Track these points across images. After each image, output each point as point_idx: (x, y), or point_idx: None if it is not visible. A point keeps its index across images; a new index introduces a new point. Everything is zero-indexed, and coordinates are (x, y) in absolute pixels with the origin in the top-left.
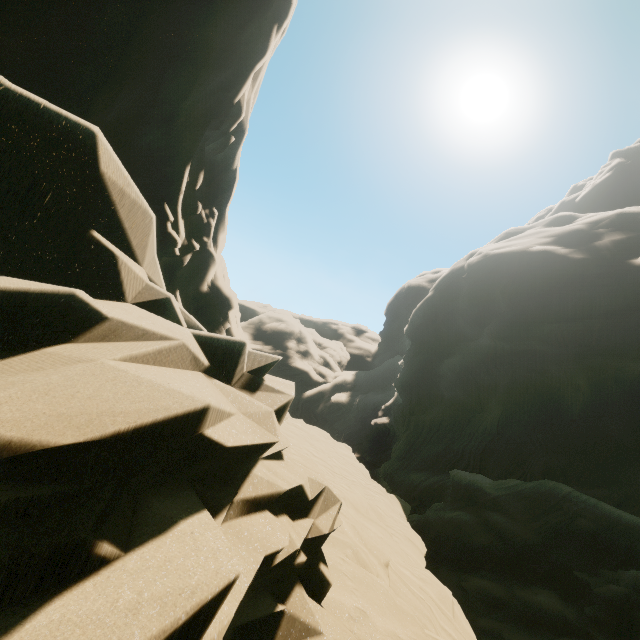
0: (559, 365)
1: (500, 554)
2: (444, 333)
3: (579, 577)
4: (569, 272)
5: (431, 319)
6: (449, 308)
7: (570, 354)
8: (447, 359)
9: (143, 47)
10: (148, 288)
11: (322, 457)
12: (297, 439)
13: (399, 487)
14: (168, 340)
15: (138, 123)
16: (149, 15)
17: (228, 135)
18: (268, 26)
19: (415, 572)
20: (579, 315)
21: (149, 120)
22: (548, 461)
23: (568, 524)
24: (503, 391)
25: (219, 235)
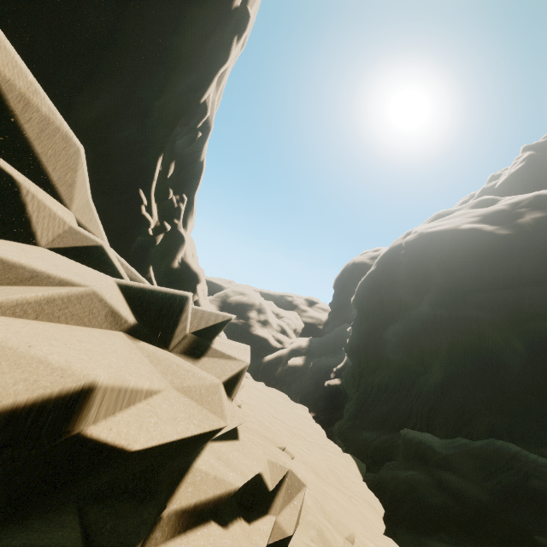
0: (495, 329)
1: (456, 515)
2: (387, 302)
3: (540, 542)
4: (497, 246)
5: (375, 290)
6: (390, 280)
7: (504, 319)
8: (391, 325)
9: (120, 52)
10: (72, 232)
11: (281, 418)
12: (258, 401)
13: (352, 445)
14: (70, 286)
15: (116, 119)
16: (125, 24)
17: (196, 131)
18: (229, 37)
19: (379, 543)
20: (509, 284)
21: (126, 116)
22: (493, 420)
23: (521, 484)
24: (444, 354)
25: (188, 218)
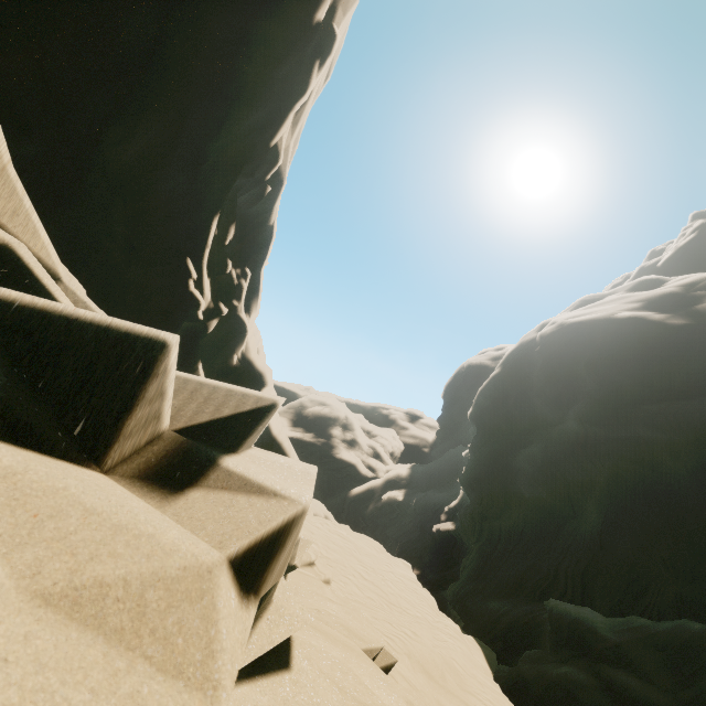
0: (675, 456)
1: None
2: (517, 417)
3: None
4: (669, 340)
5: (500, 400)
6: (521, 387)
7: (688, 441)
8: (524, 449)
9: (165, 74)
10: None
11: (374, 580)
12: (341, 553)
13: (474, 620)
14: None
15: (159, 164)
16: (172, 38)
17: (264, 184)
18: (309, 62)
19: None
20: (691, 392)
21: (171, 161)
22: (682, 590)
23: None
24: (602, 490)
25: (252, 300)
